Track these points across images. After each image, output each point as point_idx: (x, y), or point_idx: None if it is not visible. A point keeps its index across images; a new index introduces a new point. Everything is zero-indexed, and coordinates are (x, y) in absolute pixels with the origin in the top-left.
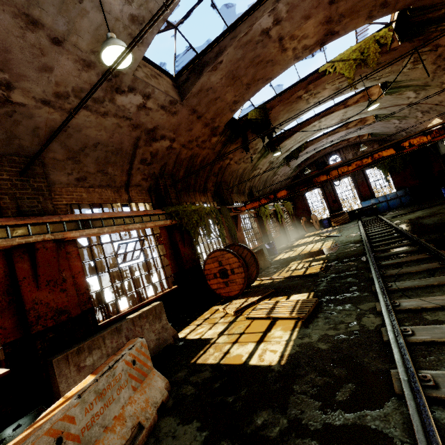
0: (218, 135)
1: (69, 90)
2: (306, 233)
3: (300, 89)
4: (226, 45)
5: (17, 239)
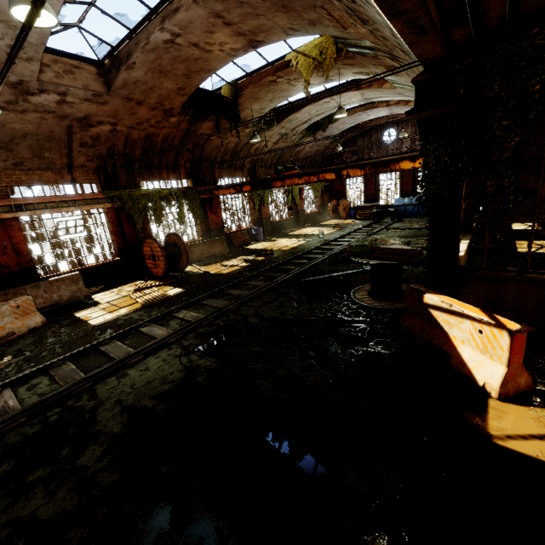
0: (177, 116)
1: None
2: (332, 219)
3: (268, 75)
4: (132, 49)
5: None
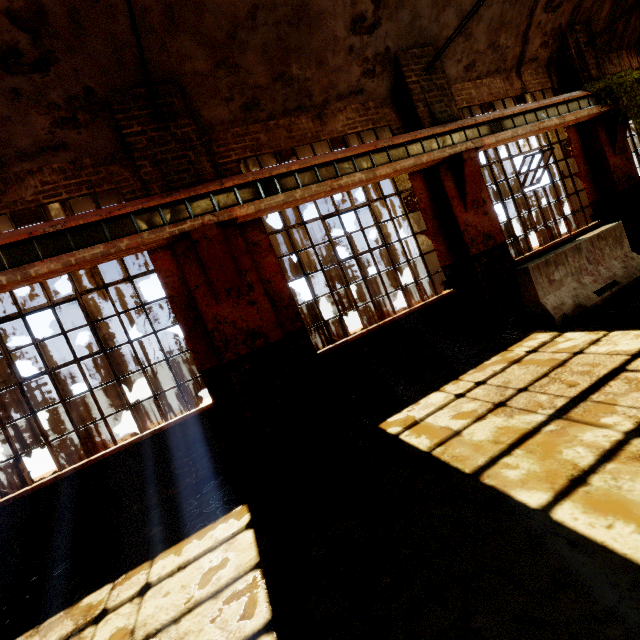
0: None
1: None
2: None
3: None
4: None
5: (446, 150)
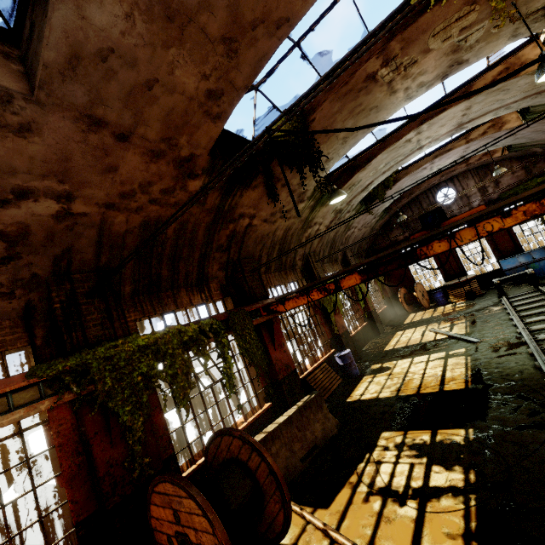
0: (202, 176)
1: None
2: (409, 312)
3: (371, 55)
4: None
5: None
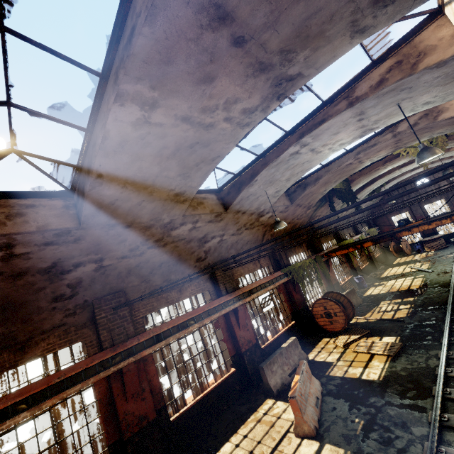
0: (311, 208)
1: (242, 225)
2: (396, 257)
3: (377, 166)
4: (322, 175)
5: (231, 307)
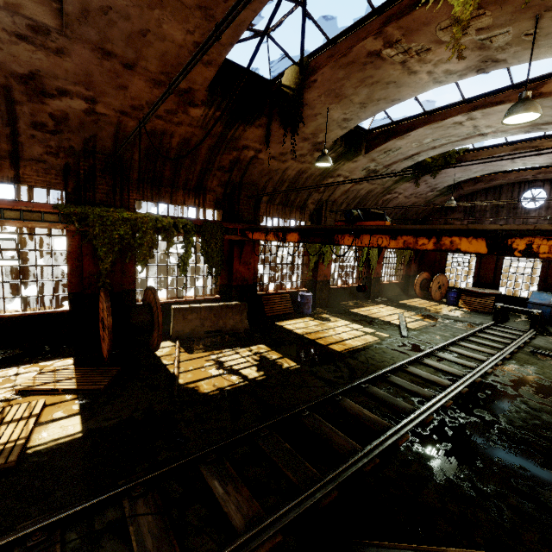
0: (203, 106)
1: None
2: (418, 297)
3: (368, 34)
4: None
5: None
